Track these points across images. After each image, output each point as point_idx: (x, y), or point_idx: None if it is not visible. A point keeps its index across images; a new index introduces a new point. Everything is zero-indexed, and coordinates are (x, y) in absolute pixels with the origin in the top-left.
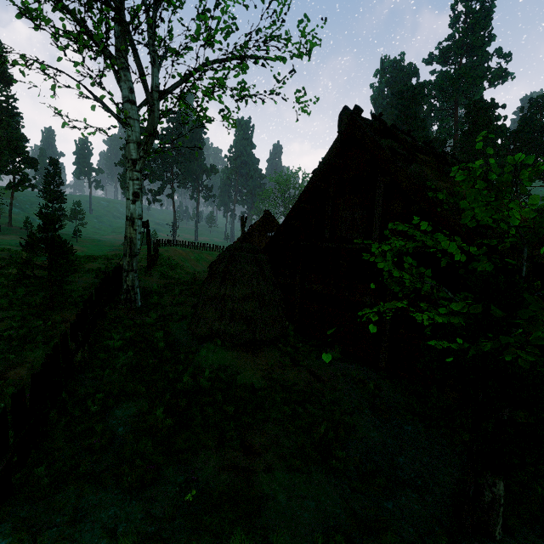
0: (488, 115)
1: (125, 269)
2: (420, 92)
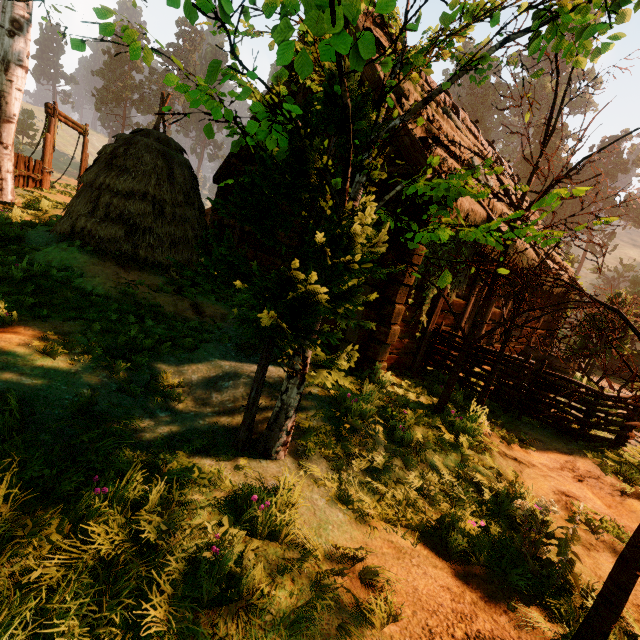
0: (556, 142)
1: None
2: (494, 93)
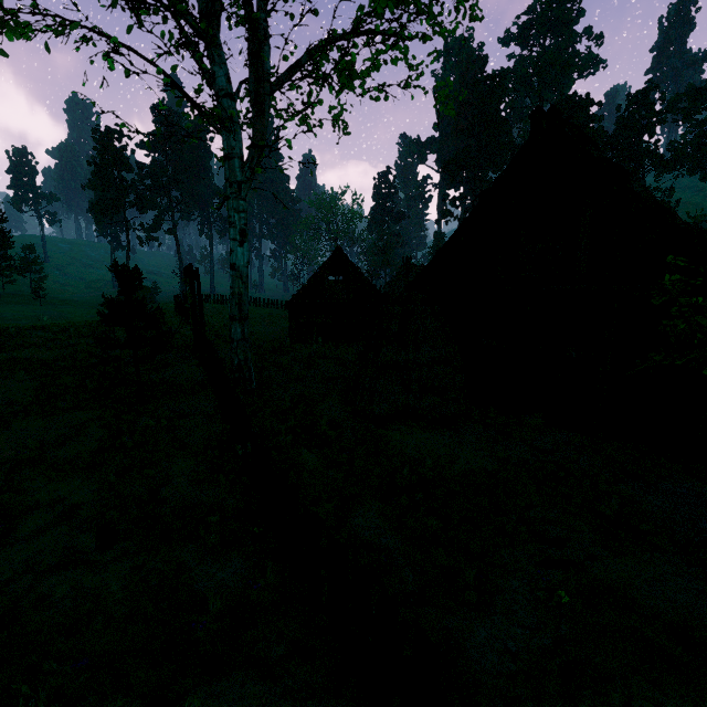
0: (583, 115)
1: (234, 339)
2: (500, 83)
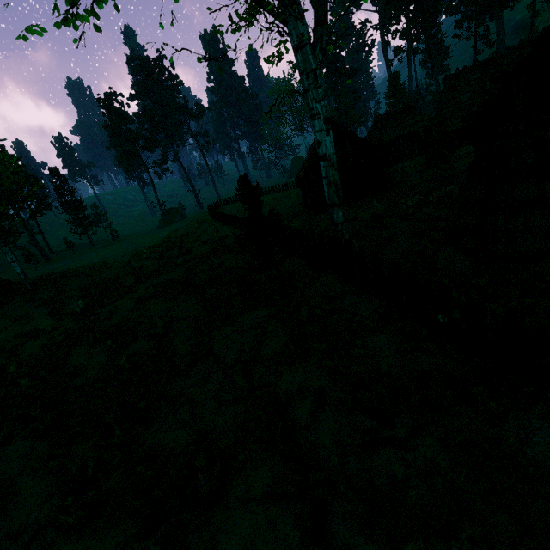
0: None
1: (338, 223)
2: None
